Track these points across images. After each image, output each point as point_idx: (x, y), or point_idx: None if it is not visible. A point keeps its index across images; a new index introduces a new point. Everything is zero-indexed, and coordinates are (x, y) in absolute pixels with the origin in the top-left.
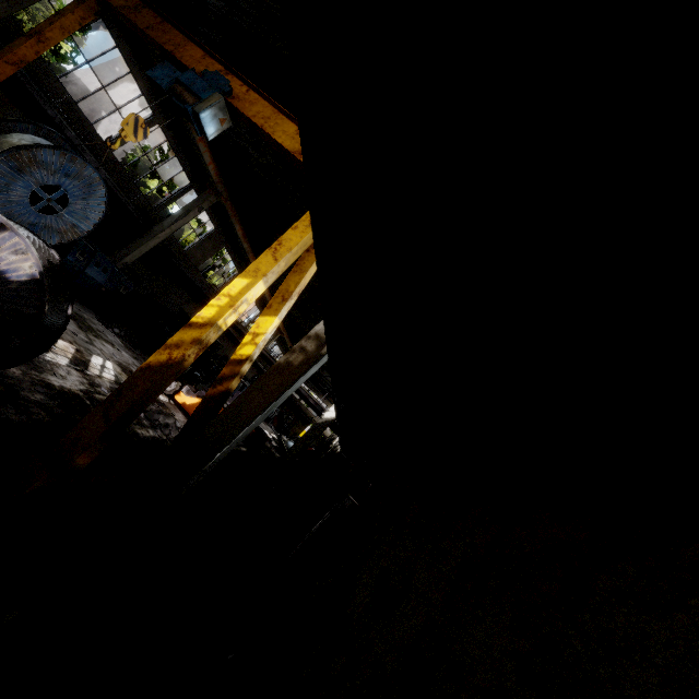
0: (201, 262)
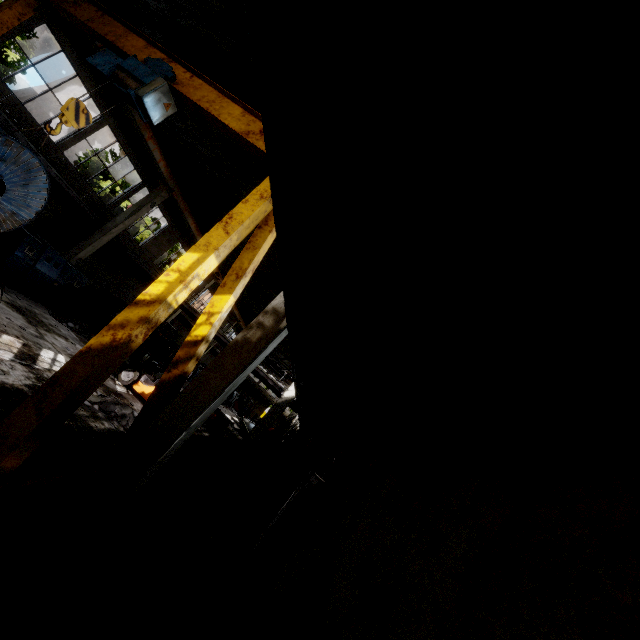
0: (157, 257)
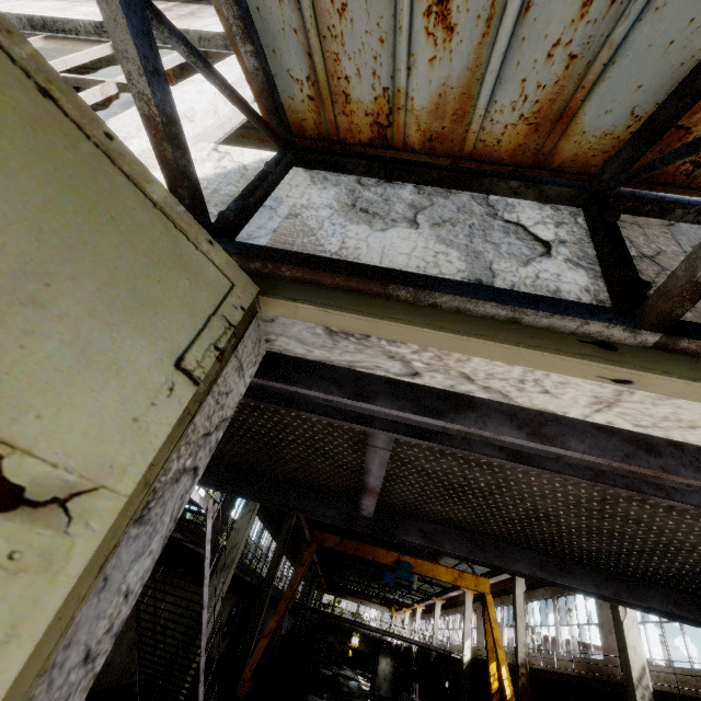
0: None
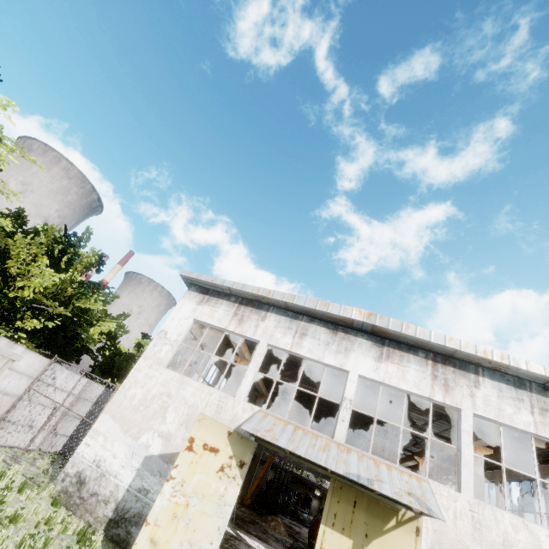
0: None
